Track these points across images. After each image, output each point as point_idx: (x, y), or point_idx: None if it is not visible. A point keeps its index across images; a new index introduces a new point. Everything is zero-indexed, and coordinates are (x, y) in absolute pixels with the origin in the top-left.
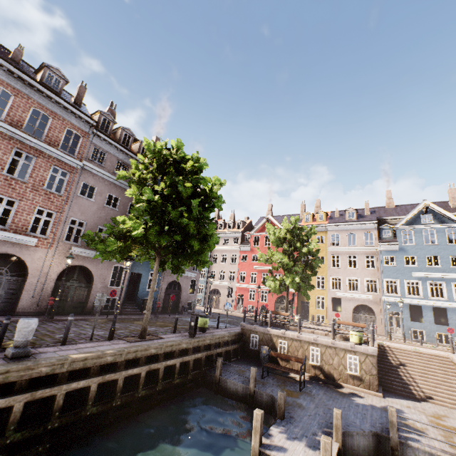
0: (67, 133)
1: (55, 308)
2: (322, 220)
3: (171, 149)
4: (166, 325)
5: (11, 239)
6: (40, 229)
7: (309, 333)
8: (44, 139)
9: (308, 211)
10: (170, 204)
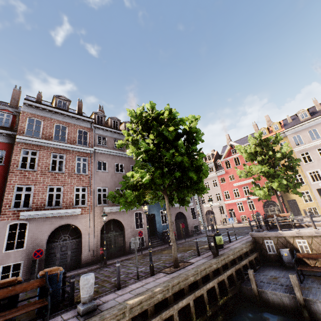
0: (80, 135)
1: (105, 255)
2: (278, 129)
3: (147, 112)
4: (187, 249)
5: (65, 214)
6: (81, 202)
7: (320, 226)
8: (66, 141)
9: (262, 127)
10: (163, 149)
